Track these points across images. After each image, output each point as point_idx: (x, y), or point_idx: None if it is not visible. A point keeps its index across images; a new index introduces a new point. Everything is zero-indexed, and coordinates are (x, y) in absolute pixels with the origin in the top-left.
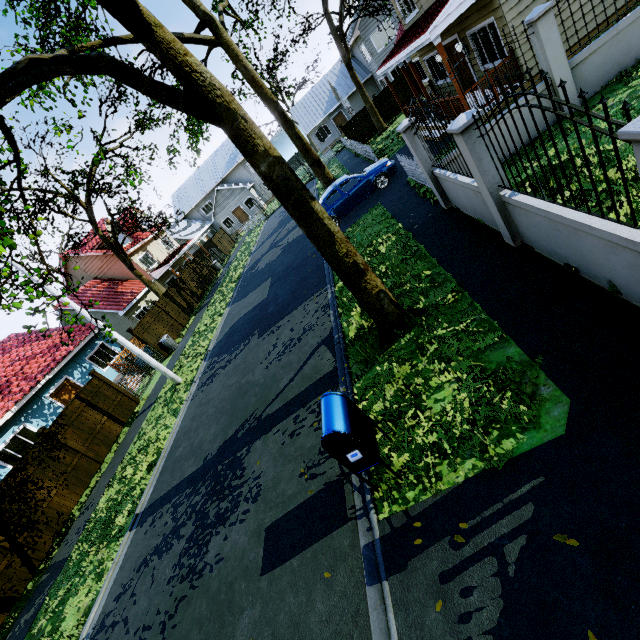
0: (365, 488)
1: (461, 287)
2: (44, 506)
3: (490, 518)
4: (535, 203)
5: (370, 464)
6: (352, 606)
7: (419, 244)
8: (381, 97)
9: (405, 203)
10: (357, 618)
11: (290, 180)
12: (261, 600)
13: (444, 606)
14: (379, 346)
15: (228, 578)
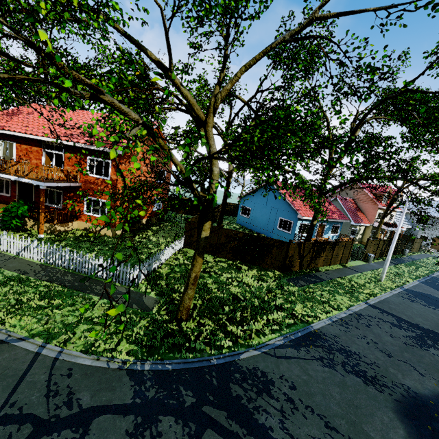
0: None
1: None
2: (319, 258)
3: None
4: None
5: None
6: None
7: None
8: None
9: None
10: None
11: None
12: None
13: None
14: None
15: None
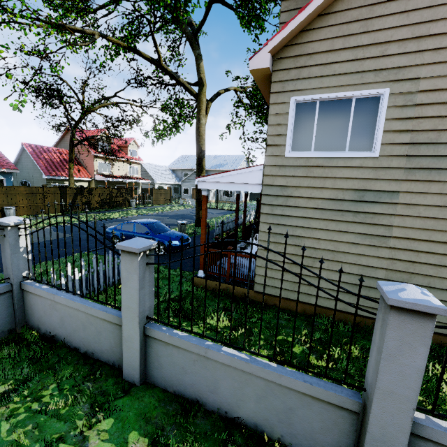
0: None
1: None
2: None
3: None
4: None
5: None
6: None
7: None
8: None
9: None
10: None
11: None
12: None
13: None
14: None
15: None
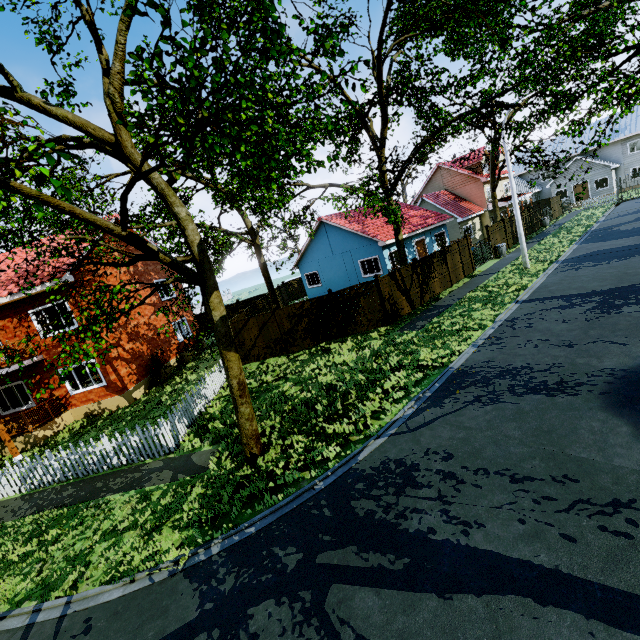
0: None
1: None
2: (432, 281)
3: None
4: None
5: None
6: None
7: None
8: None
9: None
10: None
11: None
12: None
13: None
14: None
15: None
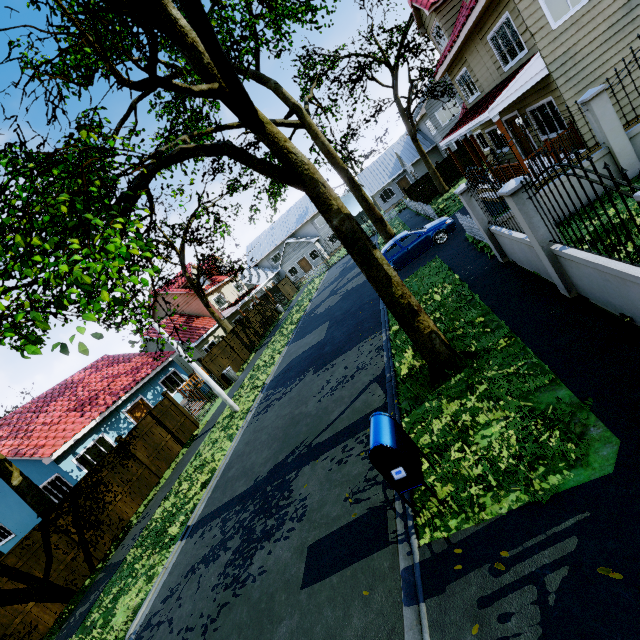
0: (408, 514)
1: (514, 333)
2: (110, 509)
3: (532, 548)
4: (584, 256)
5: (413, 485)
6: (388, 624)
7: (474, 294)
8: (444, 163)
9: (462, 257)
10: (392, 636)
11: (356, 232)
12: (299, 611)
13: (481, 630)
14: (429, 385)
15: (269, 589)
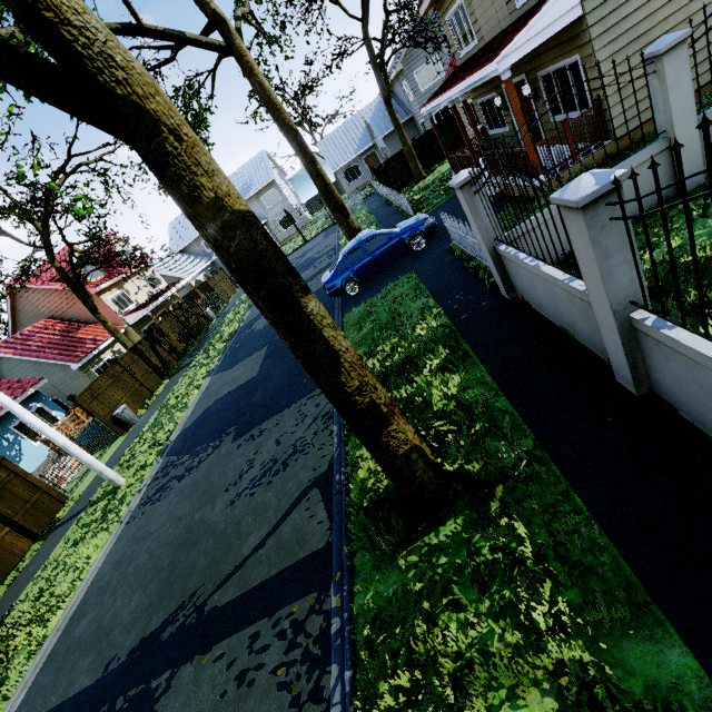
0: None
1: (545, 451)
2: None
3: None
4: None
5: None
6: None
7: (469, 347)
8: (422, 141)
9: (448, 277)
10: None
11: (264, 256)
12: None
13: None
14: (402, 529)
15: None
